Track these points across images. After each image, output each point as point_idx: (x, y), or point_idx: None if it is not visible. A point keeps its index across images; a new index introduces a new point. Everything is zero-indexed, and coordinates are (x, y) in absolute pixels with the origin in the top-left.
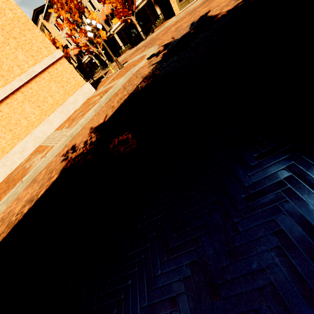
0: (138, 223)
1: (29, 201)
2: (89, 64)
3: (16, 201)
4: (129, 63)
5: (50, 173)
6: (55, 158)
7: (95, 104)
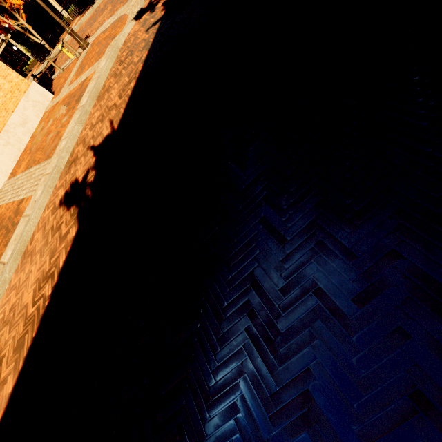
0: (284, 213)
1: (44, 280)
2: (8, 55)
3: (15, 291)
4: (99, 35)
5: (57, 232)
6: (48, 211)
7: (72, 113)
